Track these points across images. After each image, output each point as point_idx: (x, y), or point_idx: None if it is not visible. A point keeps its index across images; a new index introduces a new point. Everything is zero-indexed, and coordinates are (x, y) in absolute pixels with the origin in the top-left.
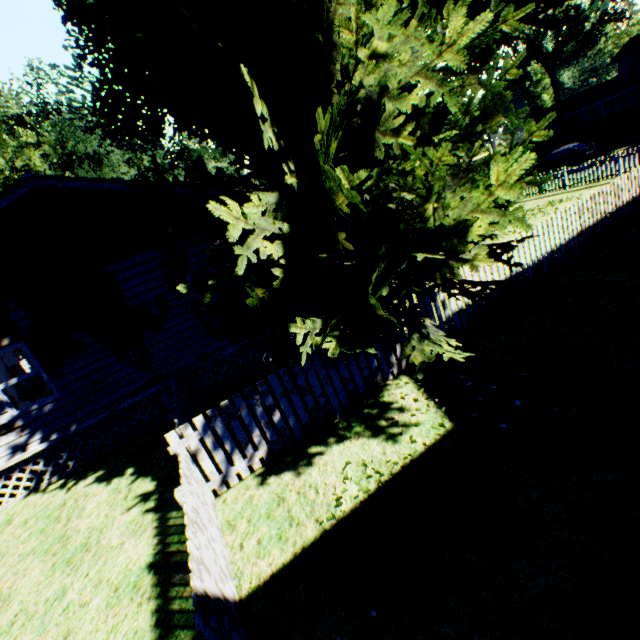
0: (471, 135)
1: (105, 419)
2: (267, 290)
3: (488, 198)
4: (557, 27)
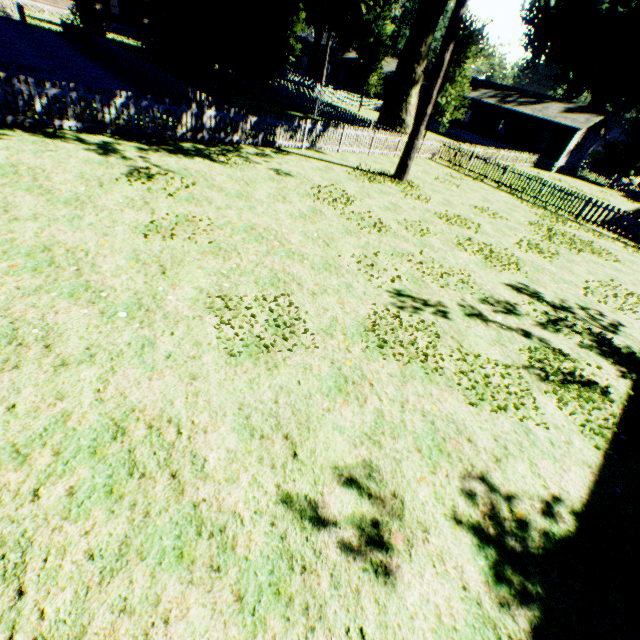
0: None
1: (563, 166)
2: (634, 164)
3: None
4: None
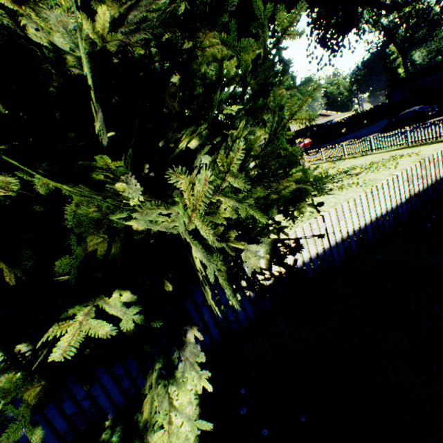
0: (254, 110)
1: None
2: None
3: (191, 225)
4: (398, 8)
